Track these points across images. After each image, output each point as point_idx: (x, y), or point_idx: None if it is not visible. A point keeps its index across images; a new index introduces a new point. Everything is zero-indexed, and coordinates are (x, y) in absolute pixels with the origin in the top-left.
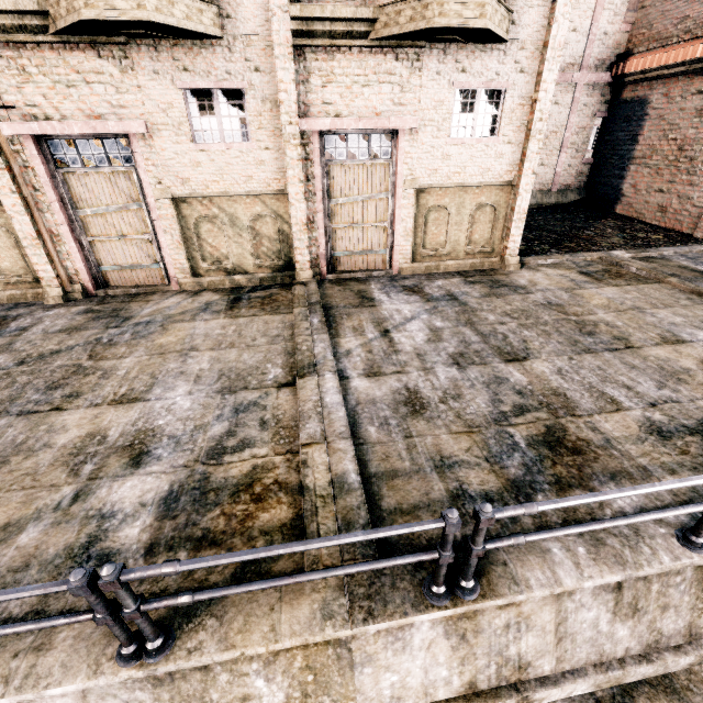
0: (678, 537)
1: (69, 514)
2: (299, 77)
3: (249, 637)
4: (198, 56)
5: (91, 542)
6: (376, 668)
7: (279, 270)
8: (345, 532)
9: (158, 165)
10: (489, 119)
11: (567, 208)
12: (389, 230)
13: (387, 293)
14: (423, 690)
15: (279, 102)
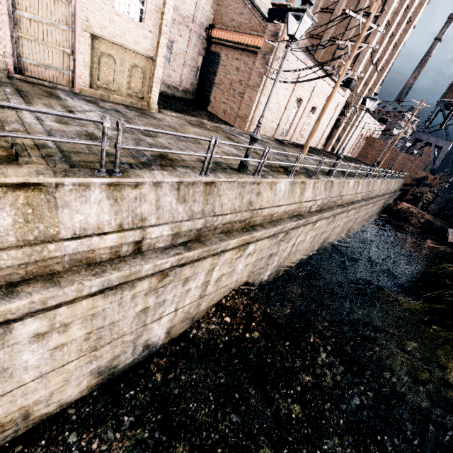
0: (198, 174)
1: None
2: None
3: None
4: None
5: None
6: (71, 210)
7: None
8: (48, 157)
9: None
10: (138, 10)
11: (187, 101)
12: (71, 56)
13: (71, 98)
14: (97, 226)
15: None
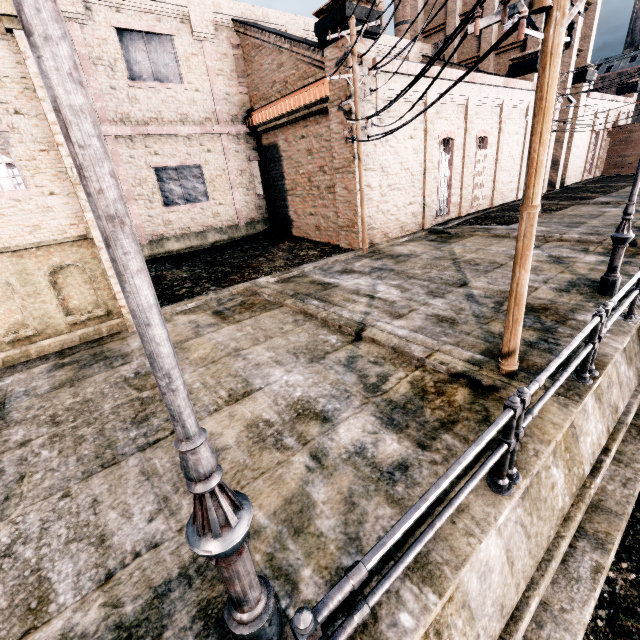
0: None
1: None
2: None
3: None
4: None
5: None
6: None
7: None
8: None
9: None
10: (3, 169)
11: (257, 237)
12: None
13: None
14: None
15: None
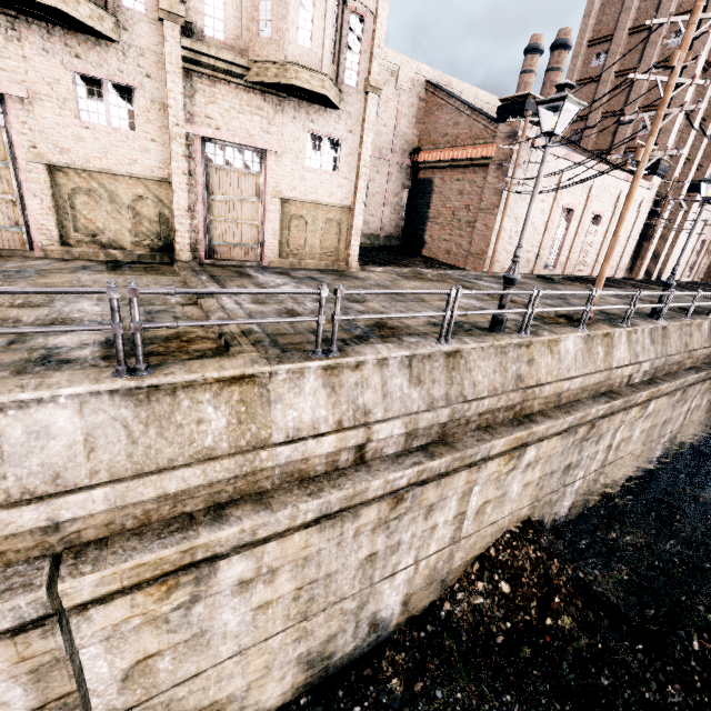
0: (435, 342)
1: (12, 348)
2: (186, 92)
3: (206, 369)
4: (92, 50)
5: (46, 357)
6: (284, 406)
7: (158, 251)
8: (258, 344)
9: (35, 130)
10: (332, 159)
11: (392, 249)
12: (260, 228)
13: (261, 273)
14: (312, 425)
15: (168, 106)
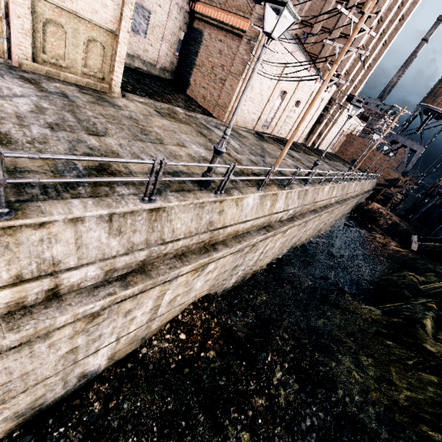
0: (140, 199)
1: None
2: None
3: None
4: None
5: None
6: None
7: None
8: None
9: None
10: None
11: (164, 81)
12: (4, 20)
13: (1, 74)
14: None
15: None
